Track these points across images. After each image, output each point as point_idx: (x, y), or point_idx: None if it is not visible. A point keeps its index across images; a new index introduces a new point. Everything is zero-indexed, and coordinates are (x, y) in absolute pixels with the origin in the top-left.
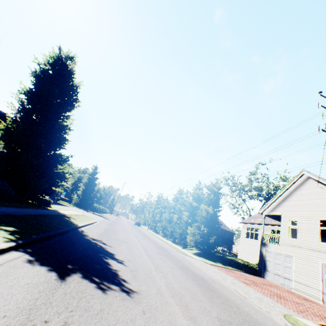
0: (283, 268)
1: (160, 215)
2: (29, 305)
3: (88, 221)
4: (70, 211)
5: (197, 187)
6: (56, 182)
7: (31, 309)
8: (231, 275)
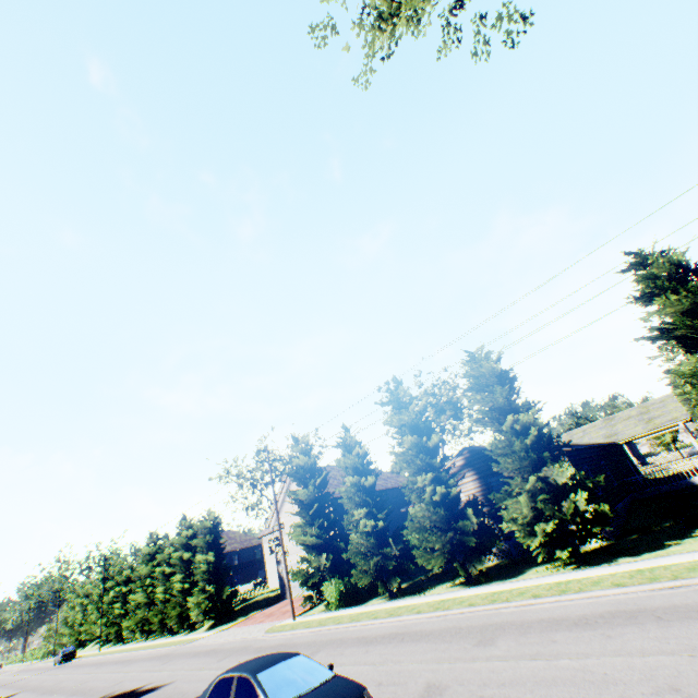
0: None
1: (121, 601)
2: None
3: None
4: None
5: (183, 524)
6: None
7: None
8: (249, 624)
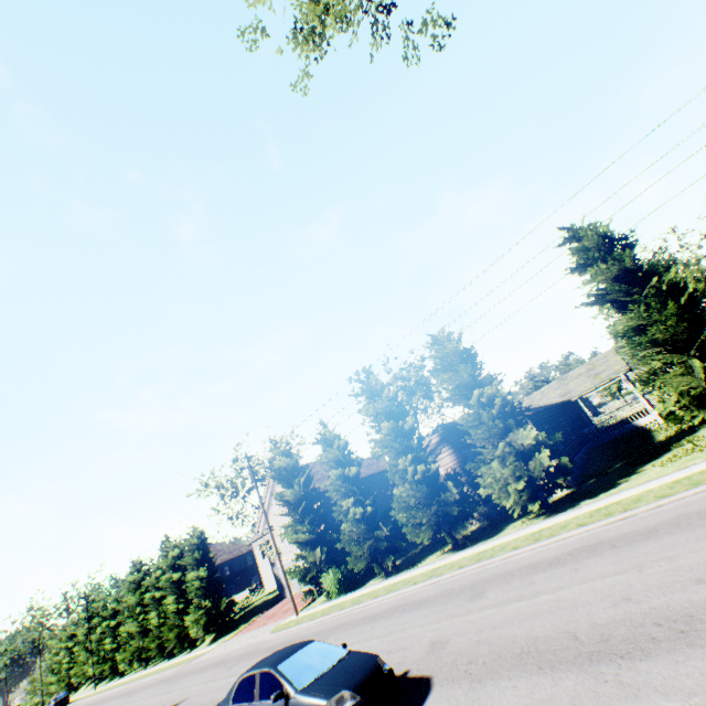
0: None
1: (111, 636)
2: None
3: None
4: None
5: (168, 545)
6: None
7: None
8: (252, 629)
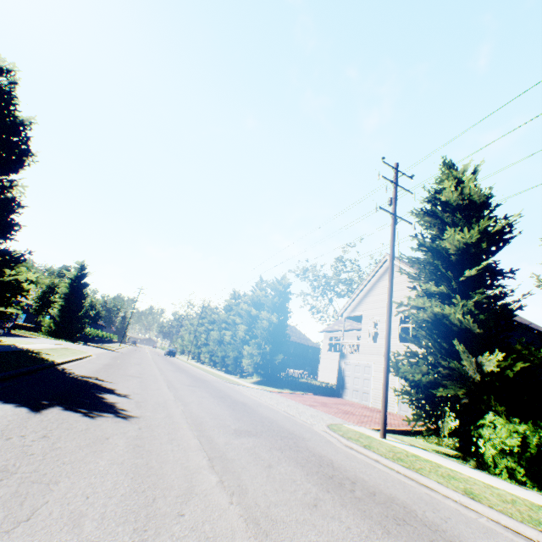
0: (362, 381)
1: (206, 335)
2: (0, 428)
3: (74, 356)
4: (39, 344)
5: (258, 286)
6: (6, 298)
7: (4, 430)
8: (295, 400)
